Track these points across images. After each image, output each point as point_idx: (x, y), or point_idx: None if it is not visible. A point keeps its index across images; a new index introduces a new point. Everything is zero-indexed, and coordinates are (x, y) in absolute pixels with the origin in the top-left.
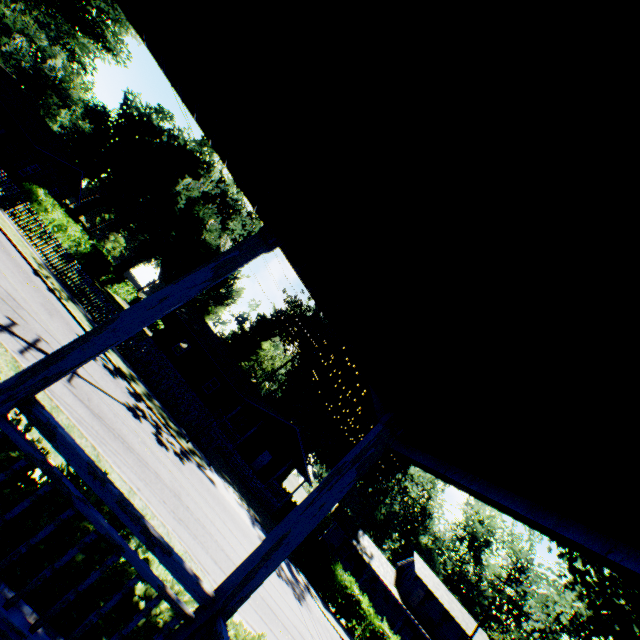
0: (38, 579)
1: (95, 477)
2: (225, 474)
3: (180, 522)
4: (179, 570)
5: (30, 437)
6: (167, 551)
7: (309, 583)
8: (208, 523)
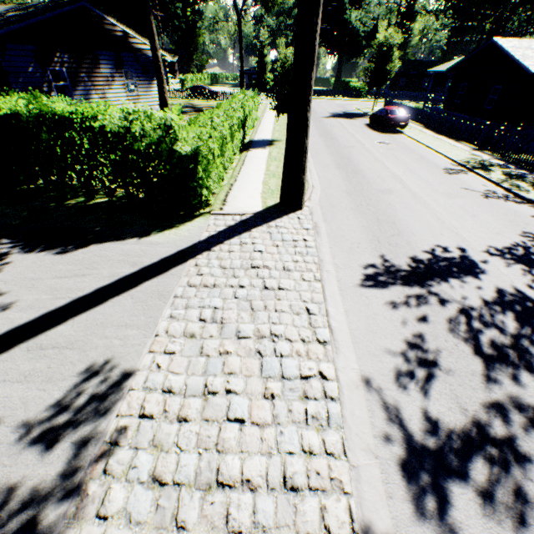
0: None
1: None
2: None
3: None
4: None
5: None
6: None
7: None
8: None
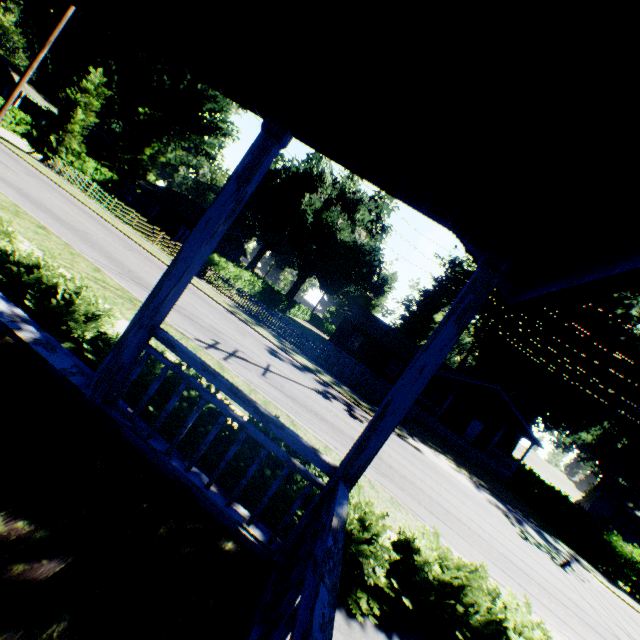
0: (198, 451)
1: (209, 373)
2: (432, 444)
3: (383, 476)
4: (295, 442)
5: (235, 407)
6: (279, 426)
7: (576, 554)
8: (416, 481)
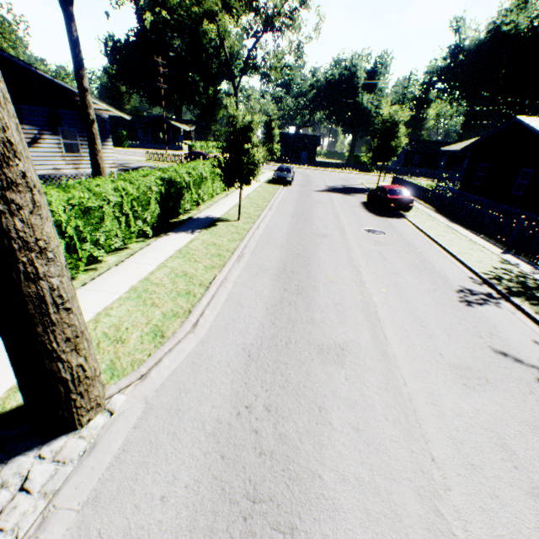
0: None
1: None
2: None
3: None
4: None
5: None
6: None
7: None
8: None
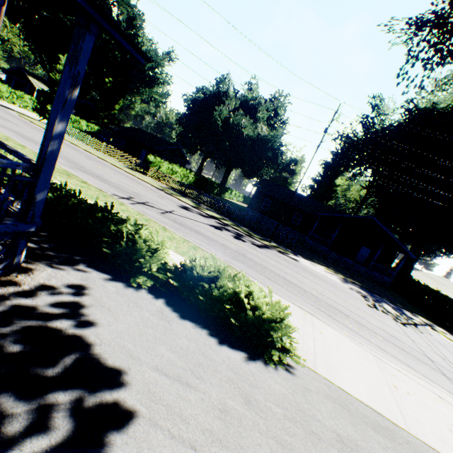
0: None
1: None
2: (318, 262)
3: (236, 260)
4: (22, 158)
5: None
6: (15, 152)
7: (434, 325)
8: (272, 268)
